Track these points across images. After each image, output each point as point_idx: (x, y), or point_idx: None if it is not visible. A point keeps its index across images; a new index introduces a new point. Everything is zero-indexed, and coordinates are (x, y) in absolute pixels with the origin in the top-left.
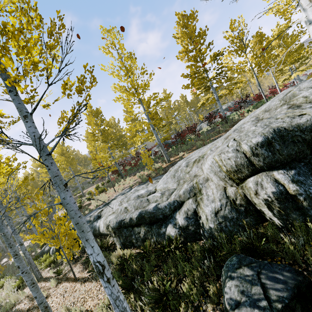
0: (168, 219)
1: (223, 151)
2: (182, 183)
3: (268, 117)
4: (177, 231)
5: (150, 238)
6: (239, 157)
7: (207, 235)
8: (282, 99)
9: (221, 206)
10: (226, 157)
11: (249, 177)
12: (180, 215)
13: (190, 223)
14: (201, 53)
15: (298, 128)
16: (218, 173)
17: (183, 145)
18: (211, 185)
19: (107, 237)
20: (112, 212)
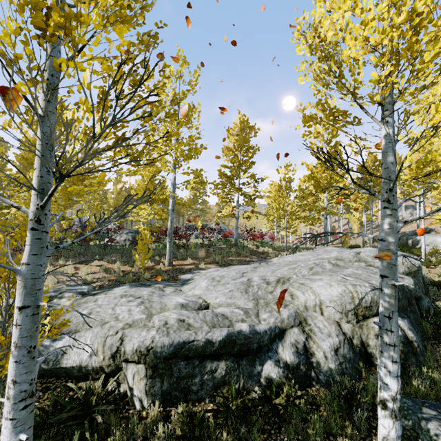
0: (263, 351)
1: (354, 283)
2: (262, 303)
3: (345, 265)
4: (281, 372)
5: (234, 382)
6: (376, 294)
7: (324, 379)
8: (355, 256)
9: (339, 343)
10: (364, 291)
11: (372, 316)
12: (287, 348)
13: (301, 361)
14: (249, 166)
15: (407, 286)
16: (346, 304)
17: (183, 249)
18: (318, 316)
19: (74, 381)
20: (125, 323)
